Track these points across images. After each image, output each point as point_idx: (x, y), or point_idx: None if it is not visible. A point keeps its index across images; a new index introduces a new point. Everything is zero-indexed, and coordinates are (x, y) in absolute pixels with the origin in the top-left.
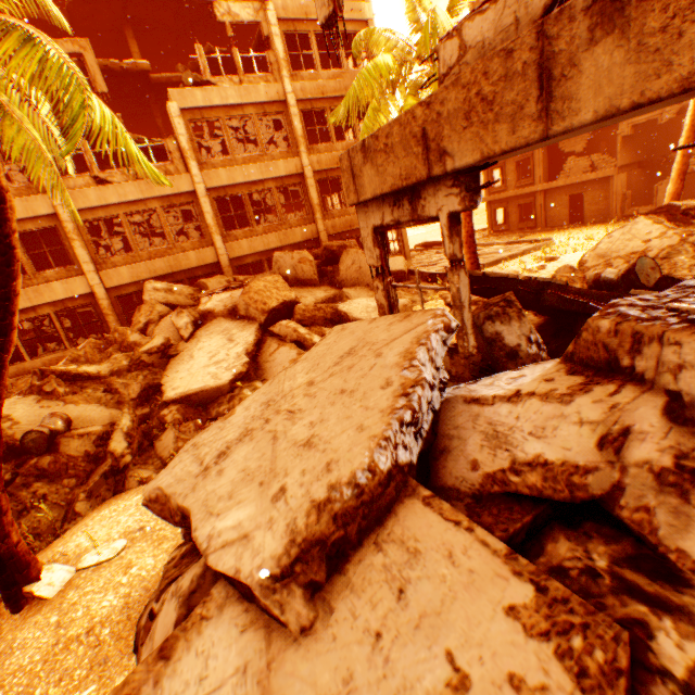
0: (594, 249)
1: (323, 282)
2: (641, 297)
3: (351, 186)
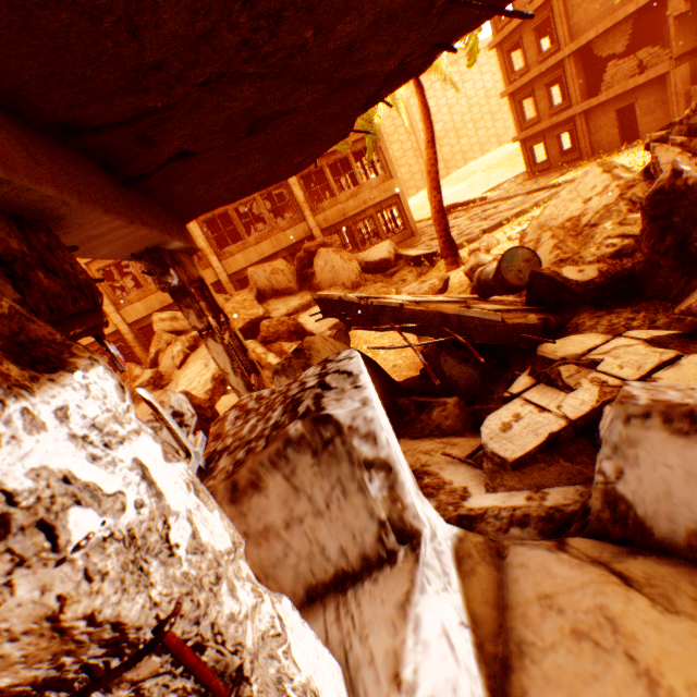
0: (539, 216)
1: (303, 287)
2: (264, 391)
3: None
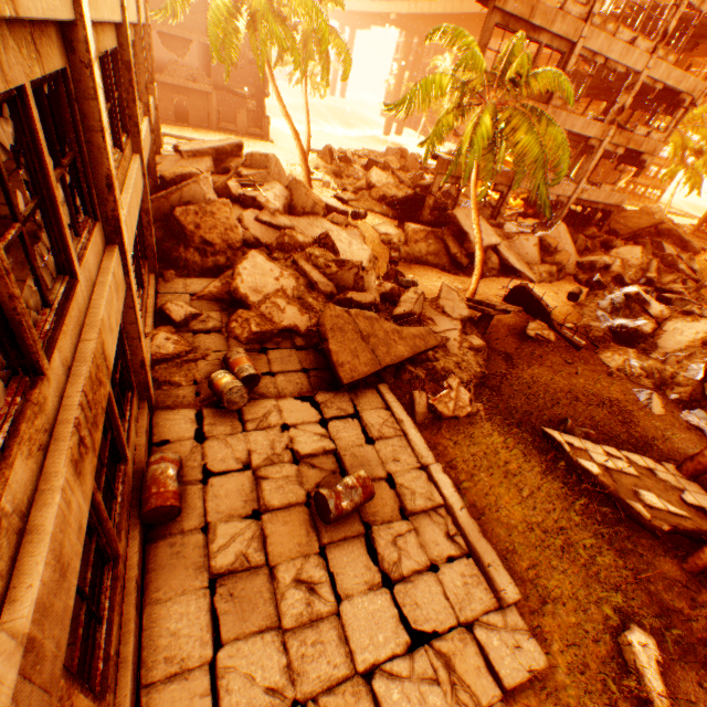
0: (373, 179)
1: None
2: None
3: (443, 169)
